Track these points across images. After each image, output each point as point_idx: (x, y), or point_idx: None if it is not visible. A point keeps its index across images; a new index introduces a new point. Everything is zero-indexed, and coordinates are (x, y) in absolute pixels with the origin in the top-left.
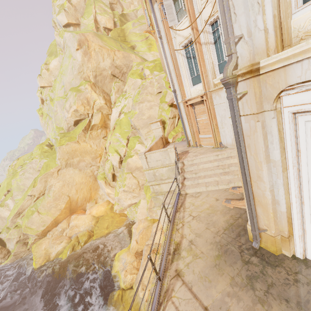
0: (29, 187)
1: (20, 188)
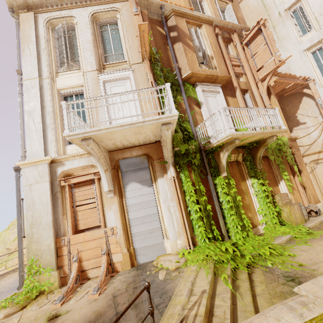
0: (11, 241)
1: (4, 241)
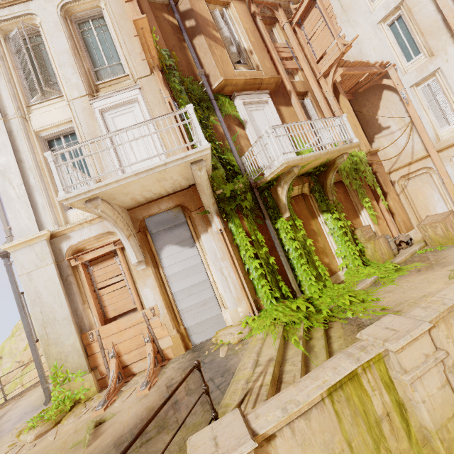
0: (21, 351)
1: (12, 353)
